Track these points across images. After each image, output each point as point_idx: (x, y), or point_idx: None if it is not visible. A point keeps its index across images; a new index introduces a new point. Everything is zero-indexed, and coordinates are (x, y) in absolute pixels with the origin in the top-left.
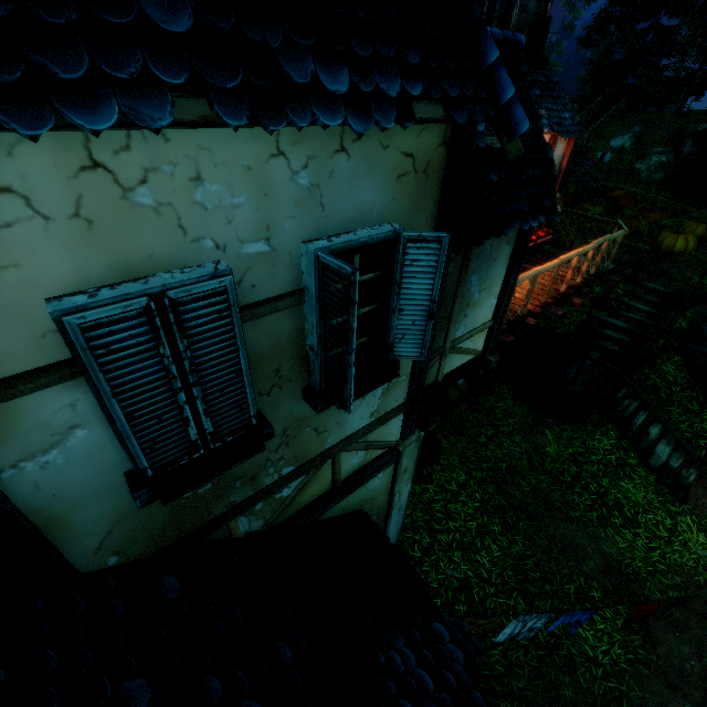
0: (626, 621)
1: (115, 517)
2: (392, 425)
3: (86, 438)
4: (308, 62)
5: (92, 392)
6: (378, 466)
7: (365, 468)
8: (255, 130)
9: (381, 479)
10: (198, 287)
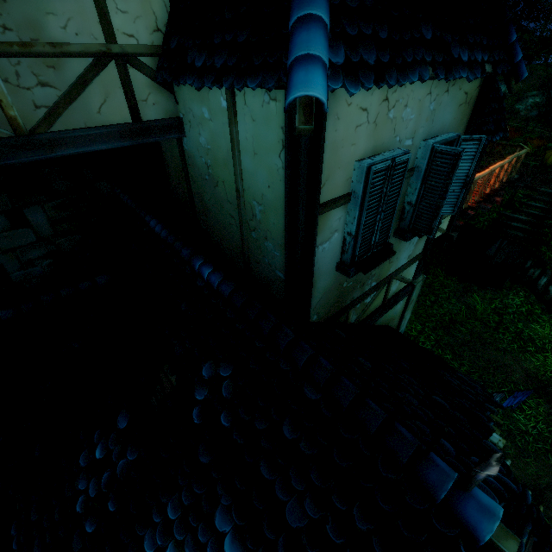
0: (550, 401)
1: (324, 290)
2: (412, 268)
3: (336, 238)
4: (457, 48)
5: (359, 208)
6: (403, 294)
7: (397, 295)
8: (427, 82)
9: (400, 306)
10: (402, 158)
